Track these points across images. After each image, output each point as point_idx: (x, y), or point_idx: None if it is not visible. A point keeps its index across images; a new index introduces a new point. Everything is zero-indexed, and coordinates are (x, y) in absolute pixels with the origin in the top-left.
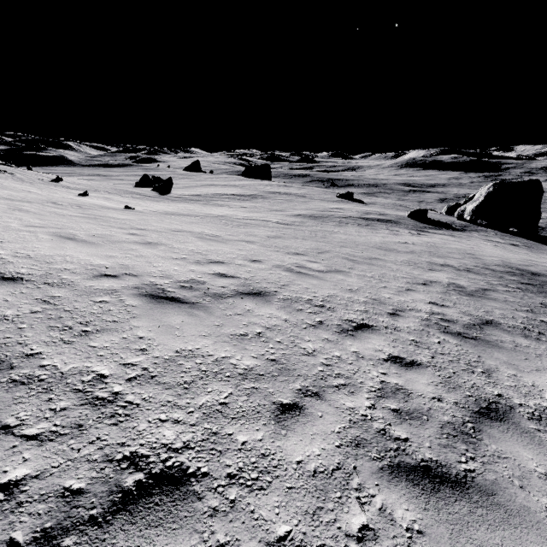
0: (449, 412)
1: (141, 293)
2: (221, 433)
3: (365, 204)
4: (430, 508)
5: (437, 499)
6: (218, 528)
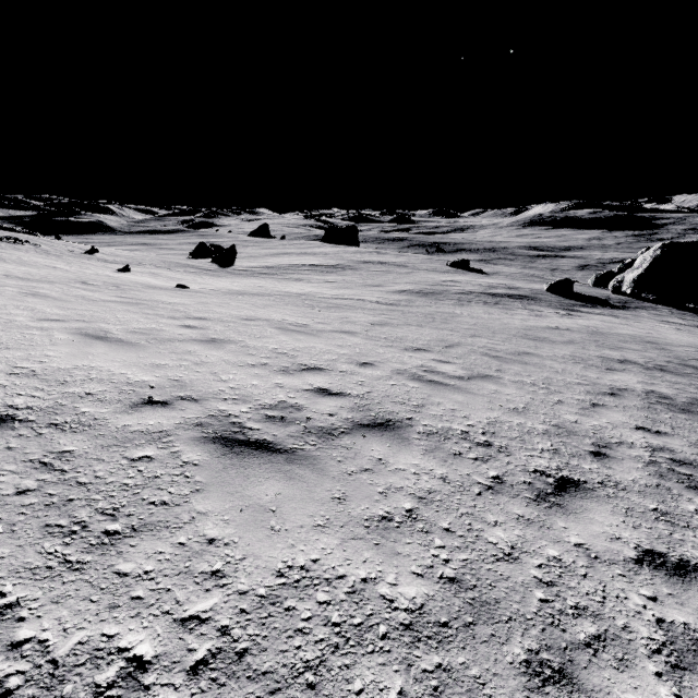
0: None
1: (206, 436)
2: None
3: (486, 275)
4: None
5: None
6: None
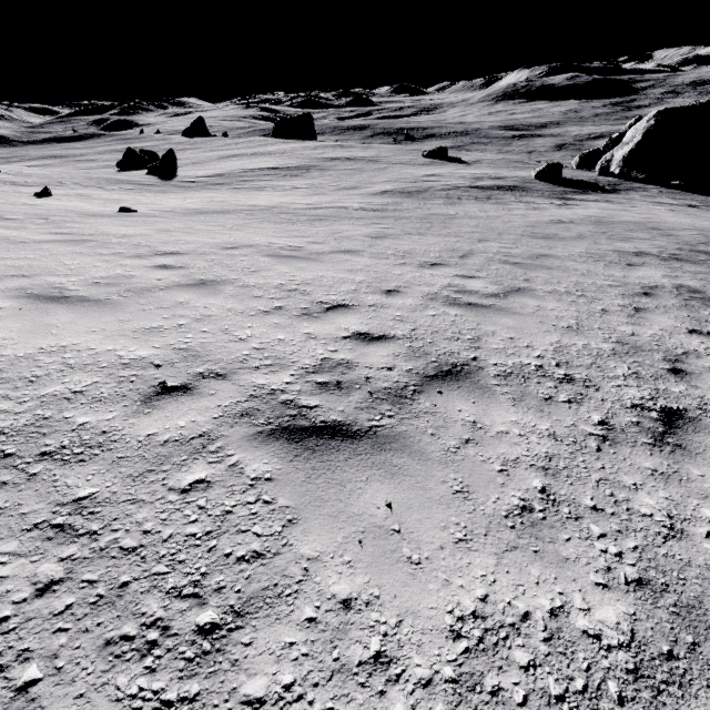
0: None
1: (261, 430)
2: None
3: (468, 164)
4: None
5: None
6: None
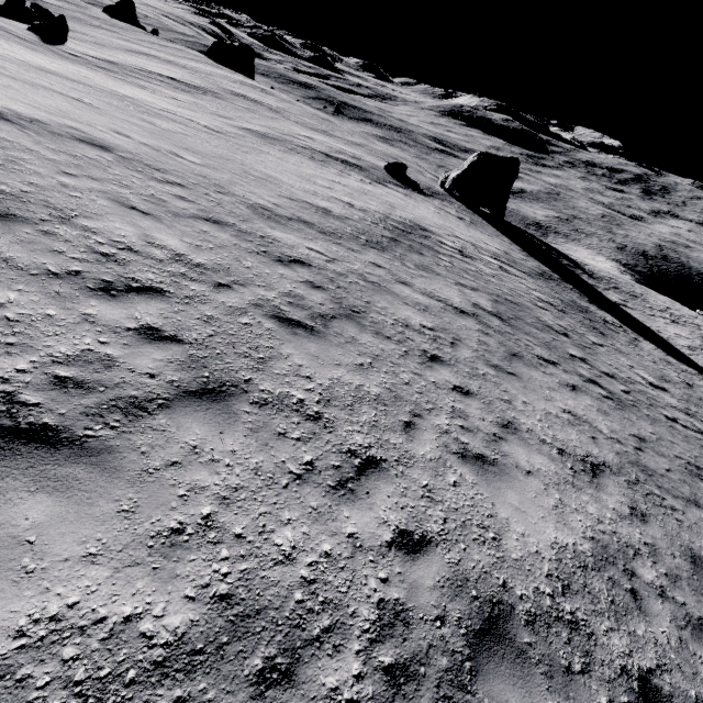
0: (183, 212)
1: None
2: (17, 162)
3: (350, 143)
4: (119, 208)
5: (127, 209)
6: (2, 171)
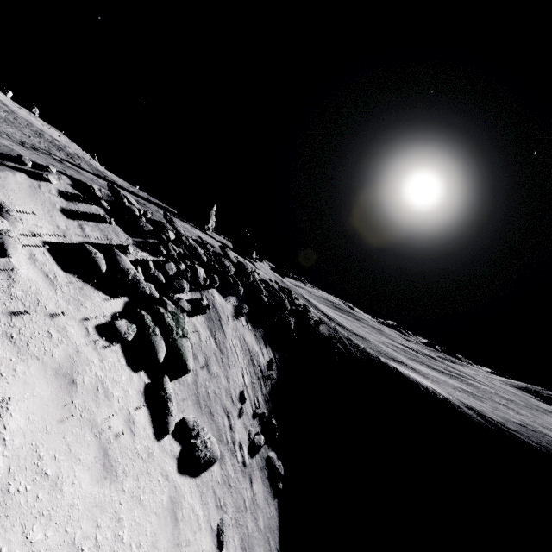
0: None
1: None
2: None
3: None
4: None
5: None
6: None
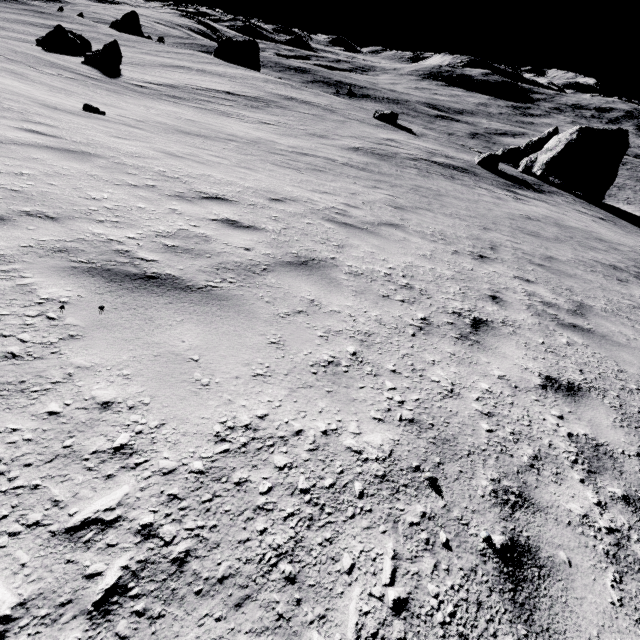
0: None
1: None
2: None
3: (416, 136)
4: None
5: None
6: None
